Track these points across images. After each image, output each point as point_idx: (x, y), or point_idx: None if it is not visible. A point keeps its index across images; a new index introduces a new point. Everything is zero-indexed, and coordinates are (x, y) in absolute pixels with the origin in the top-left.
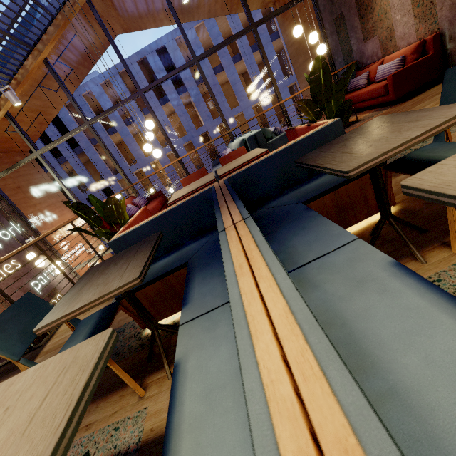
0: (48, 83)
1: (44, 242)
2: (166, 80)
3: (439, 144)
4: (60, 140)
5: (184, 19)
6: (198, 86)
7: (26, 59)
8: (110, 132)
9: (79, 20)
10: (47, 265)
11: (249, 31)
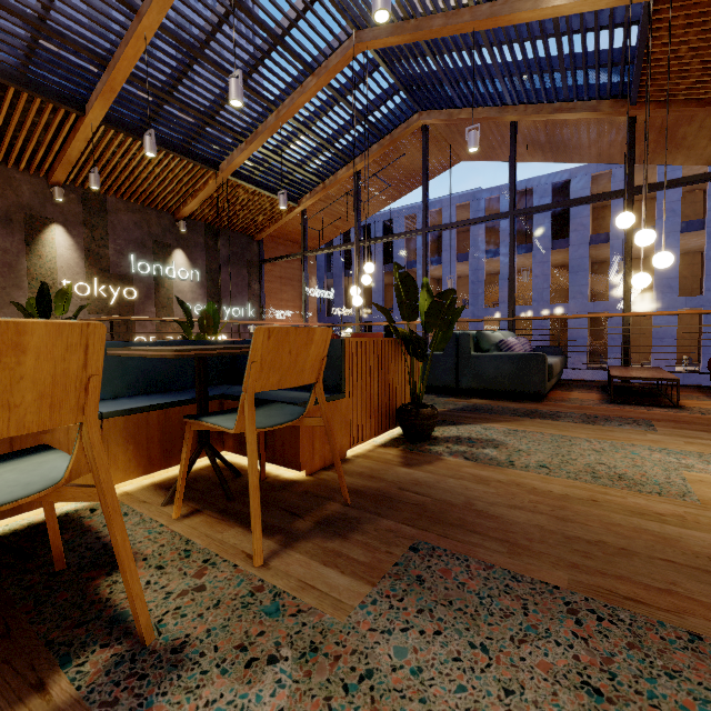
0: None
1: None
2: (461, 226)
3: (295, 410)
4: (326, 249)
5: (556, 158)
6: (592, 246)
7: (341, 169)
8: (433, 262)
9: (413, 141)
10: None
11: (620, 197)
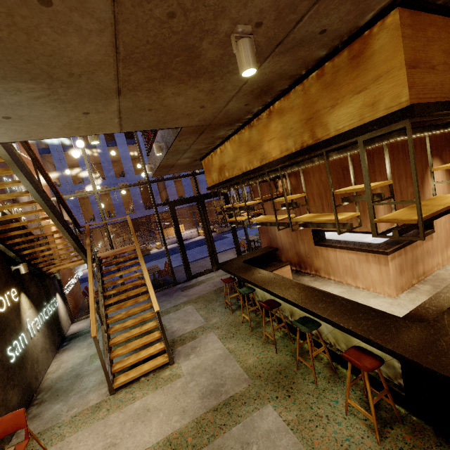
0: None
1: None
2: None
3: None
4: None
5: None
6: None
7: None
8: (66, 149)
9: None
10: (17, 178)
11: None
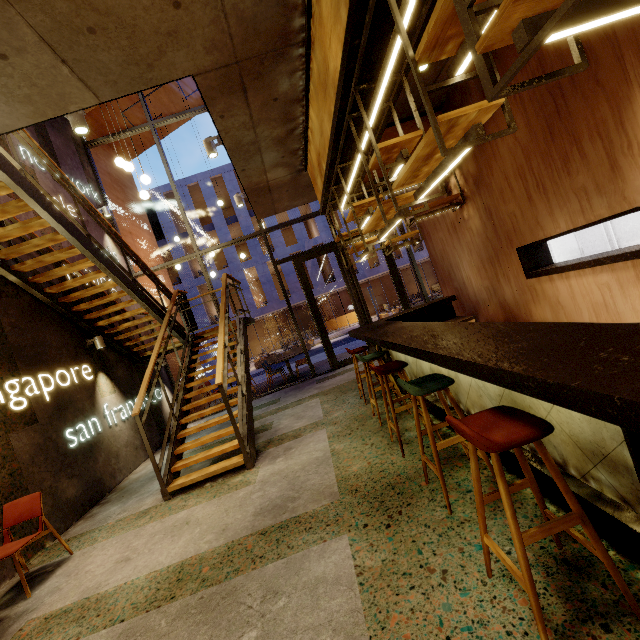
0: (183, 82)
1: (115, 228)
2: None
3: None
4: (181, 114)
5: None
6: None
7: None
8: (206, 229)
9: None
10: (110, 247)
11: None
